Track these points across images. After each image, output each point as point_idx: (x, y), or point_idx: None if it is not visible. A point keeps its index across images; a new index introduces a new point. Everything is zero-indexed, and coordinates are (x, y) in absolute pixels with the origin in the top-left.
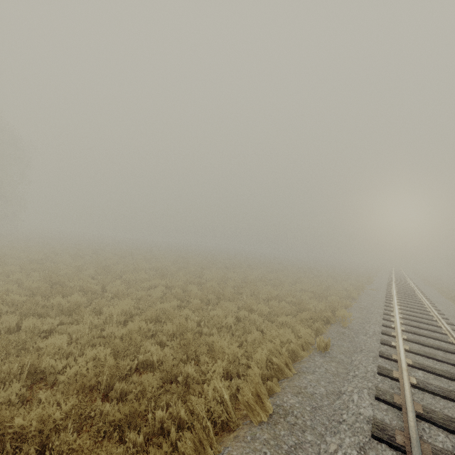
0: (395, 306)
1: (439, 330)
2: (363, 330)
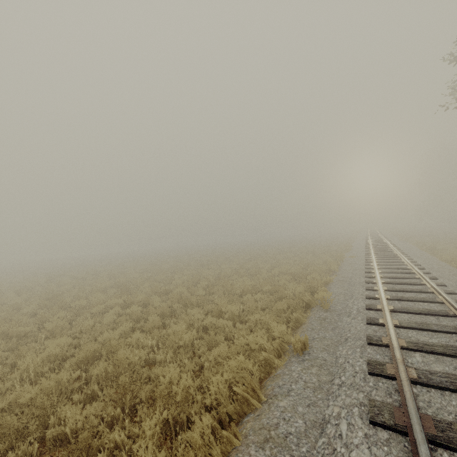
0: (376, 272)
1: (424, 290)
2: (346, 310)
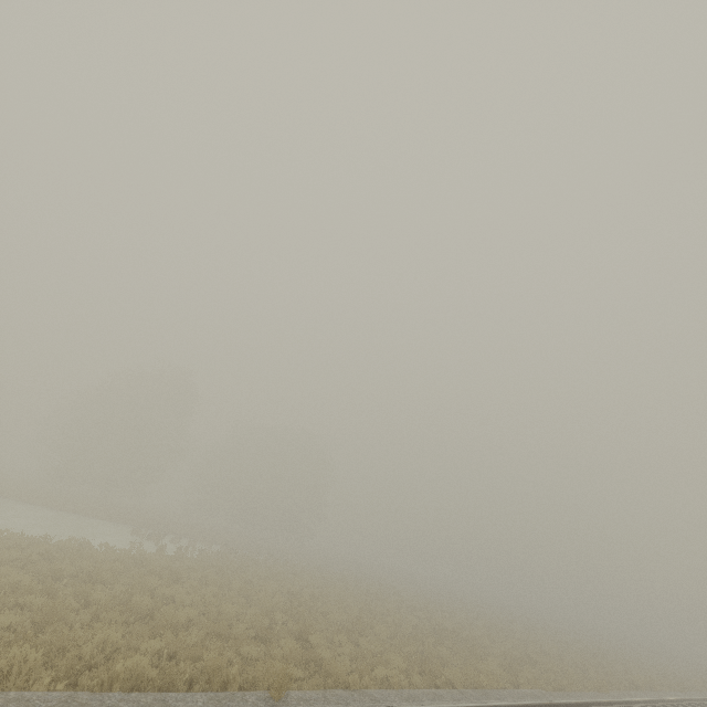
0: None
1: None
2: None
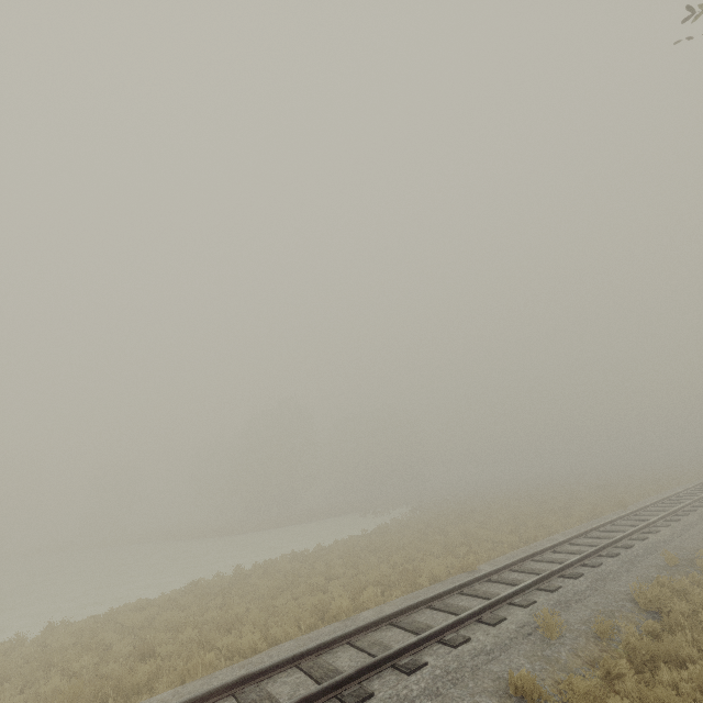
0: None
1: None
2: None
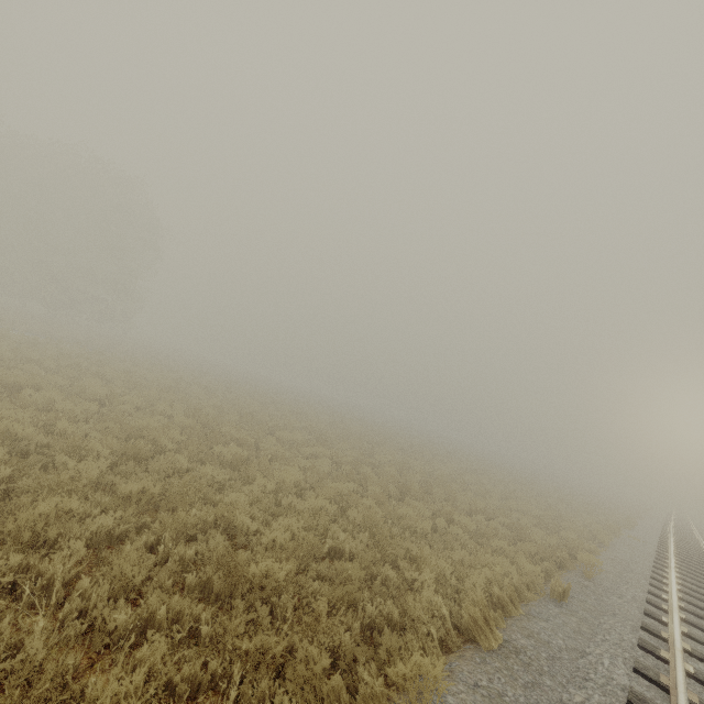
0: (672, 571)
1: None
2: (617, 591)
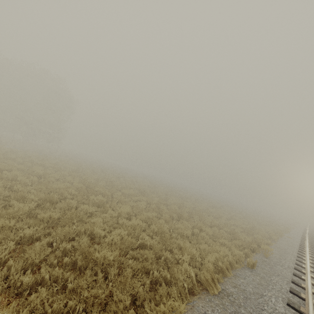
0: (307, 253)
1: None
2: (280, 263)
